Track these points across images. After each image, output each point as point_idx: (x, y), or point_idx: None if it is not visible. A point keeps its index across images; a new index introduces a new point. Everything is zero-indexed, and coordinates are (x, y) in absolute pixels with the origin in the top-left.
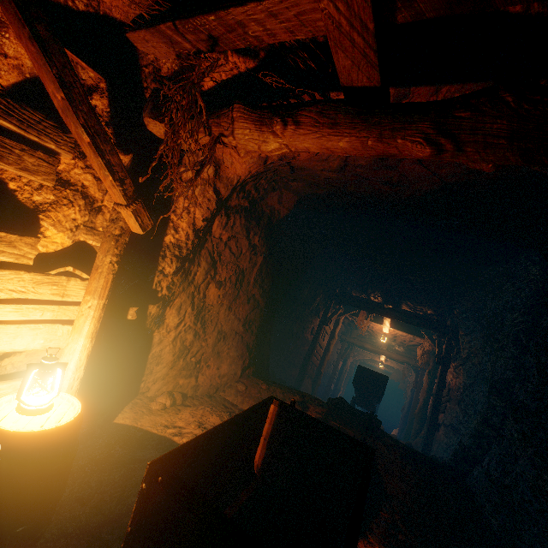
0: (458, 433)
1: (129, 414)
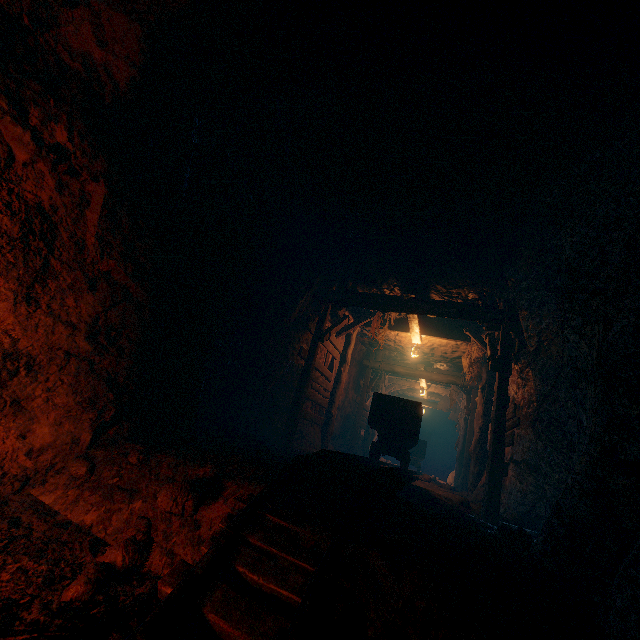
0: (537, 473)
1: None
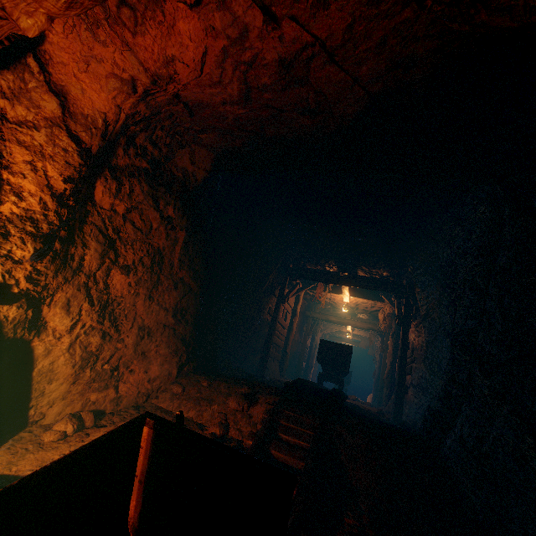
0: (427, 392)
1: (3, 458)
